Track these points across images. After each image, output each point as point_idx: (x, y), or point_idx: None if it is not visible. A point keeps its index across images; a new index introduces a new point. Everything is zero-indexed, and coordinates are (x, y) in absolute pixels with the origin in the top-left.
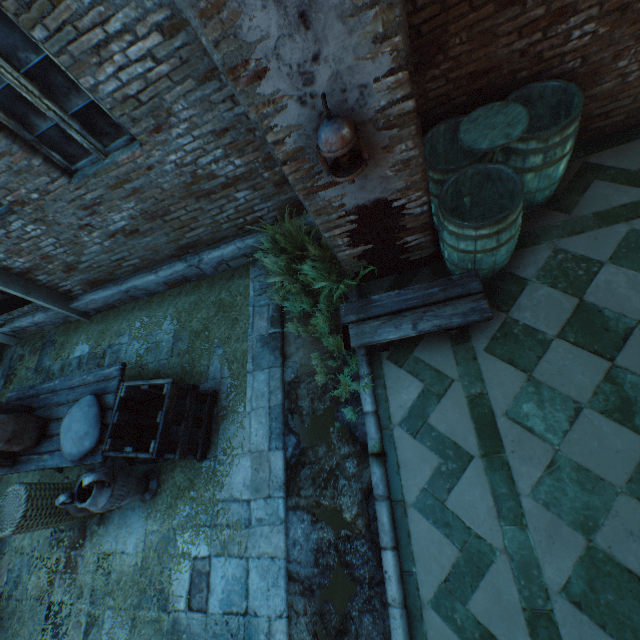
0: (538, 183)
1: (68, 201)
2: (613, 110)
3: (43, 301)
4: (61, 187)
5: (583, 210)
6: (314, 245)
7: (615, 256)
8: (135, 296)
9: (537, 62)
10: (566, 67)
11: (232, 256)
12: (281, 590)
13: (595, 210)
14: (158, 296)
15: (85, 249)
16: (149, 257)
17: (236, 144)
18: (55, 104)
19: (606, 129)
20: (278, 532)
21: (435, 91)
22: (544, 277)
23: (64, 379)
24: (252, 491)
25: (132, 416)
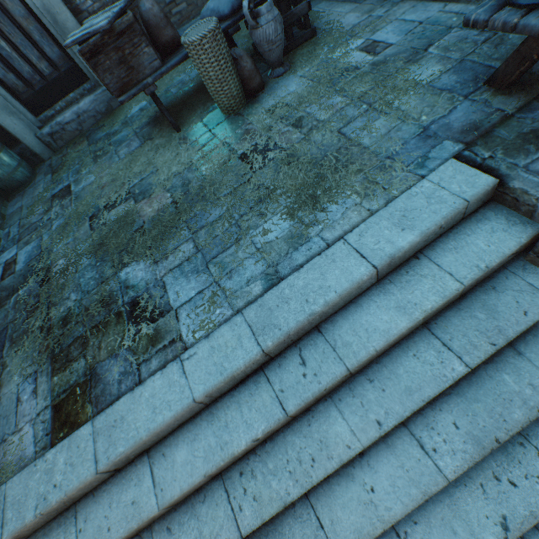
0: None
1: None
2: None
3: None
4: None
5: None
6: None
7: None
8: None
9: None
10: None
11: None
12: (433, 5)
13: None
14: None
15: None
16: (193, 1)
17: None
18: None
19: None
20: (404, 4)
21: None
22: None
23: None
24: (367, 14)
25: None
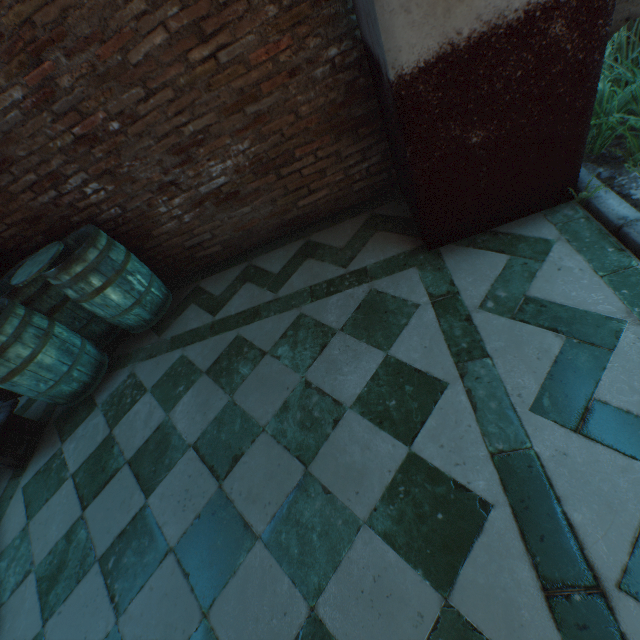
0: (105, 310)
1: None
2: (204, 242)
3: None
4: None
5: (170, 333)
6: None
7: (158, 383)
8: None
9: (79, 210)
10: (112, 213)
11: None
12: None
13: (175, 333)
14: None
15: None
16: None
17: None
18: None
19: (217, 256)
20: None
21: (7, 232)
22: (108, 403)
23: None
24: None
25: None
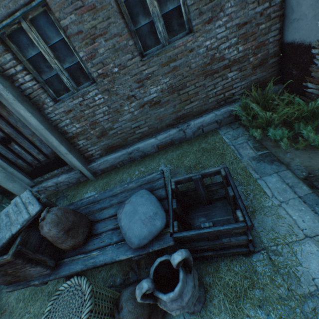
0: None
1: (132, 75)
2: None
3: (76, 158)
4: (134, 63)
5: None
6: (279, 99)
7: None
8: (133, 158)
9: None
10: None
11: (208, 122)
12: None
13: None
14: (149, 156)
15: (120, 117)
16: (154, 126)
17: (245, 35)
18: (158, 6)
19: None
20: None
21: None
22: None
23: (103, 192)
24: None
25: (180, 208)
